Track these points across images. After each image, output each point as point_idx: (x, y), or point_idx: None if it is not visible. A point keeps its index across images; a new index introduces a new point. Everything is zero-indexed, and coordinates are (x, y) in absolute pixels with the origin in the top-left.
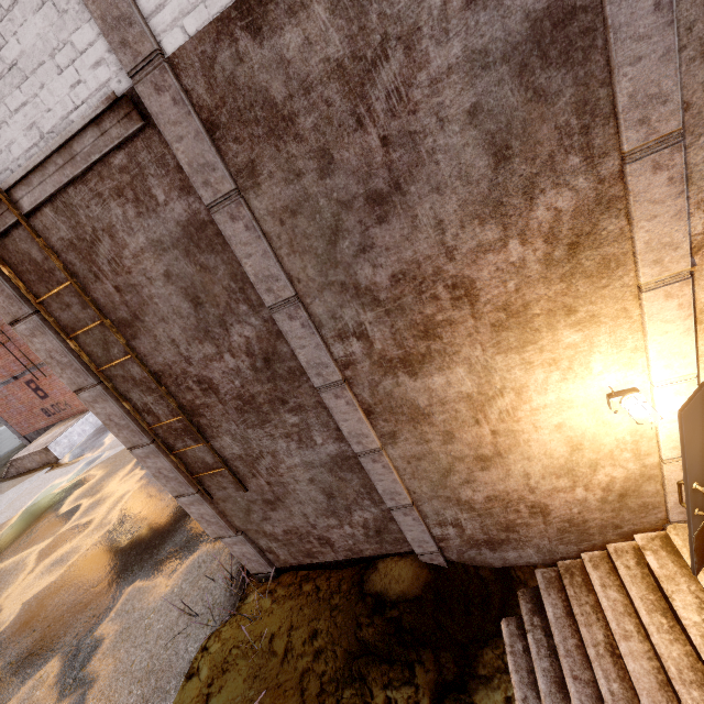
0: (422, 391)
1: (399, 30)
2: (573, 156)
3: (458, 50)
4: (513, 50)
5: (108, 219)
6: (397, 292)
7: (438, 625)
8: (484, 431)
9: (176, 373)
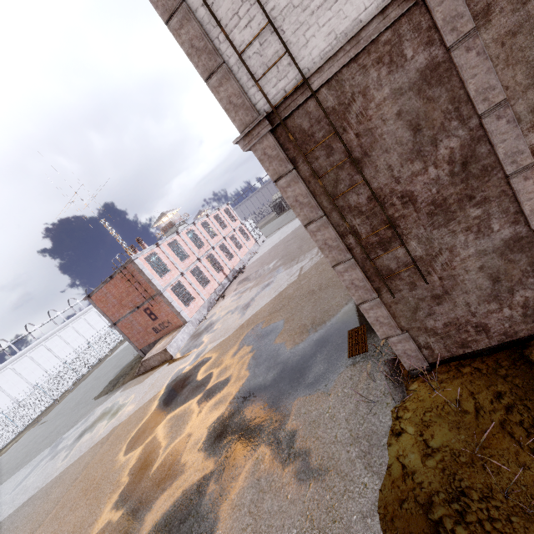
0: None
1: None
2: None
3: None
4: None
5: (365, 83)
6: None
7: None
8: None
9: (384, 194)
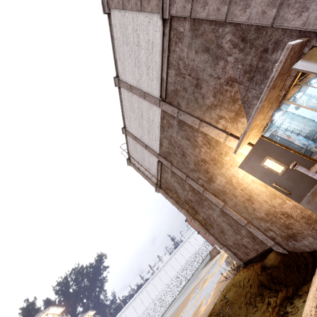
0: (218, 185)
1: (170, 136)
2: (195, 133)
3: (175, 133)
4: (179, 129)
5: (165, 176)
6: (196, 167)
7: (286, 276)
8: (239, 191)
9: (186, 199)
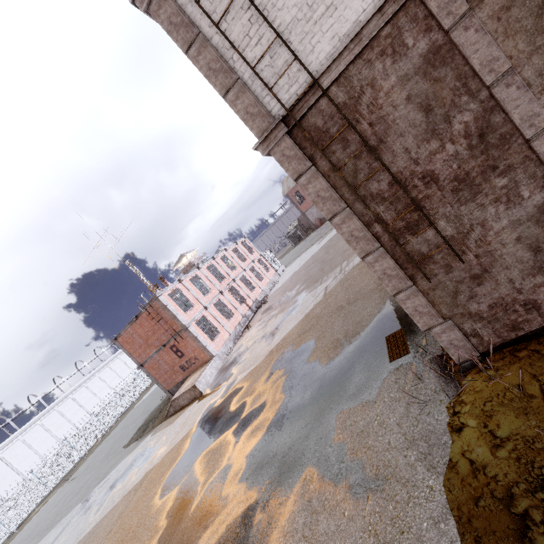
0: None
1: None
2: None
3: None
4: None
5: (371, 75)
6: None
7: None
8: None
9: (405, 177)
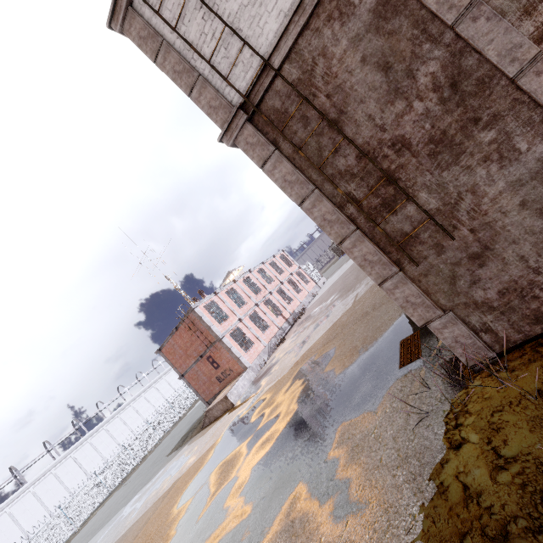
0: None
1: None
2: None
3: None
4: None
5: (322, 44)
6: None
7: None
8: None
9: (373, 147)
